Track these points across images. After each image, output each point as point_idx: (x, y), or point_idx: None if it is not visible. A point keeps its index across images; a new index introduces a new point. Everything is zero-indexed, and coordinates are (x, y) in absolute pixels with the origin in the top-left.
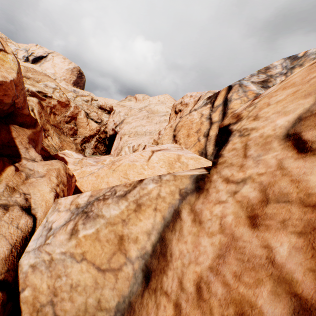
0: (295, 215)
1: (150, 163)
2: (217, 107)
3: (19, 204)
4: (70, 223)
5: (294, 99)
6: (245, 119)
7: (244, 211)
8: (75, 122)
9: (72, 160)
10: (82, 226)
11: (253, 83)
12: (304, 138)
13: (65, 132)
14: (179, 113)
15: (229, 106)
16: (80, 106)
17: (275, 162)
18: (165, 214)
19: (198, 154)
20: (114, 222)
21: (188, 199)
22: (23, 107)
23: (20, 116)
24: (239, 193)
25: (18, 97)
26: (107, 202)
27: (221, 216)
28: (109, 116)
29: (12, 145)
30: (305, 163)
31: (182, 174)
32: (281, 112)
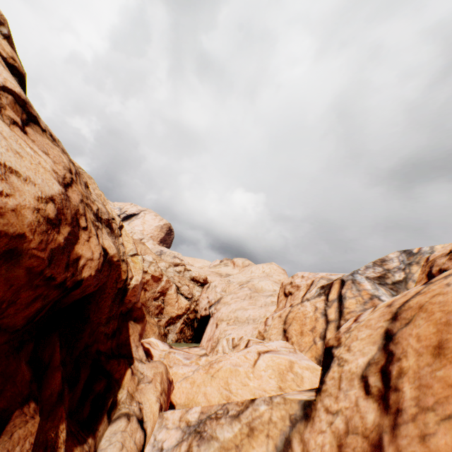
0: (359, 443)
1: (256, 370)
2: (331, 302)
3: (136, 414)
4: (184, 444)
5: (368, 343)
6: (342, 346)
7: (335, 440)
8: (163, 298)
9: (157, 352)
10: (197, 448)
11: (367, 278)
12: (369, 381)
13: (151, 311)
14: (289, 296)
15: (344, 304)
16: (171, 278)
17: (354, 398)
18: (277, 441)
19: (316, 362)
20: (227, 446)
21: (297, 427)
22: (138, 300)
23: (135, 310)
24: (334, 423)
25: (139, 293)
26: (220, 421)
27: (322, 445)
28: (201, 290)
29: (128, 343)
30: (367, 403)
31: (292, 397)
32: (361, 351)
